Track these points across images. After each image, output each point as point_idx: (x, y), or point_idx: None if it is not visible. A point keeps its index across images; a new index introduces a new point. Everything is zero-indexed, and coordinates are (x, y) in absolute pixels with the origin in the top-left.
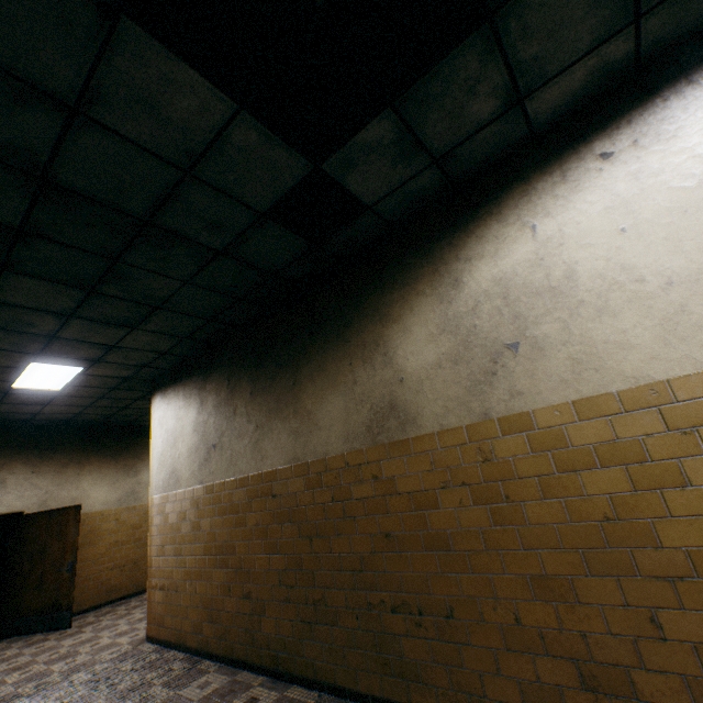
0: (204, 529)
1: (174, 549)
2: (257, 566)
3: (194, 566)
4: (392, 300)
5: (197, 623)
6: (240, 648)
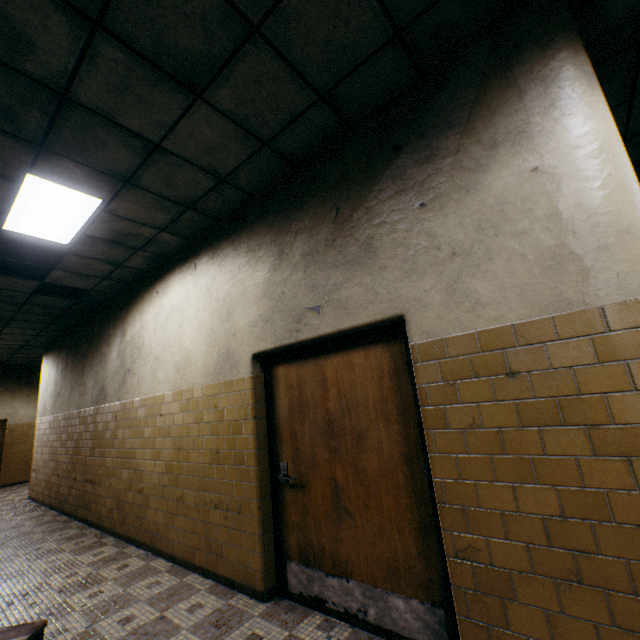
0: (51, 440)
1: (41, 449)
2: (63, 460)
3: (46, 459)
4: (111, 334)
5: (44, 488)
6: (54, 500)
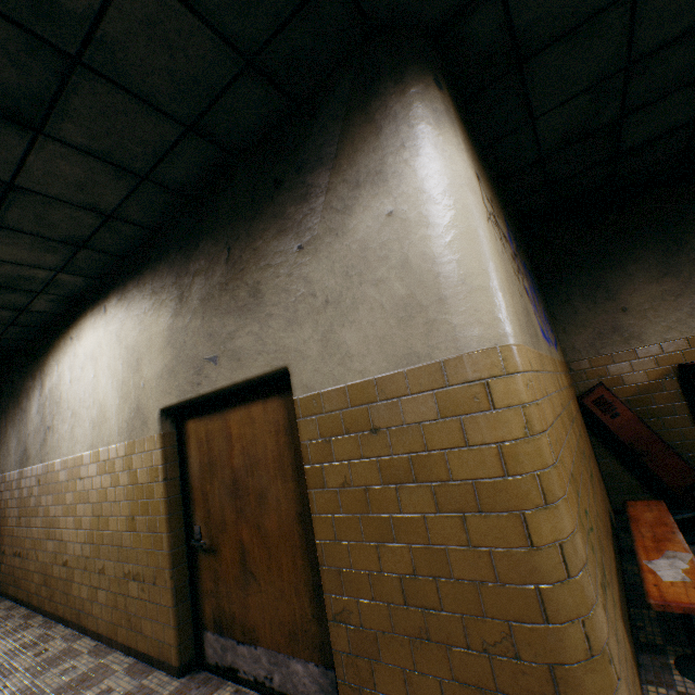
0: None
1: None
2: None
3: None
4: (31, 386)
5: None
6: None
